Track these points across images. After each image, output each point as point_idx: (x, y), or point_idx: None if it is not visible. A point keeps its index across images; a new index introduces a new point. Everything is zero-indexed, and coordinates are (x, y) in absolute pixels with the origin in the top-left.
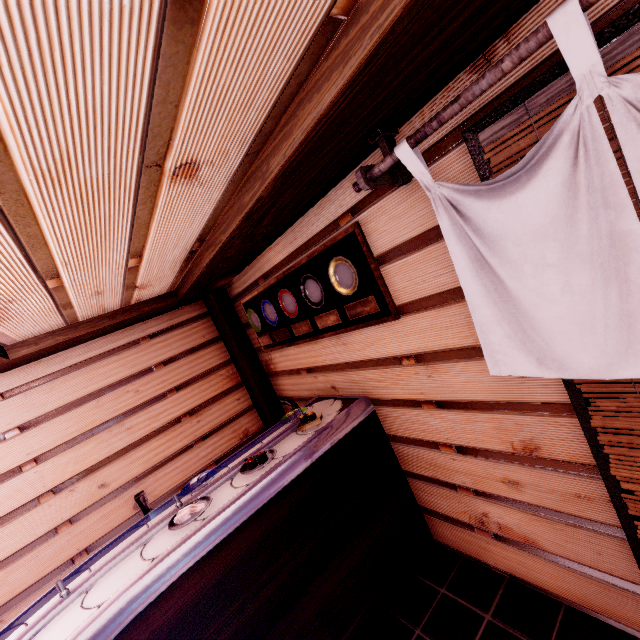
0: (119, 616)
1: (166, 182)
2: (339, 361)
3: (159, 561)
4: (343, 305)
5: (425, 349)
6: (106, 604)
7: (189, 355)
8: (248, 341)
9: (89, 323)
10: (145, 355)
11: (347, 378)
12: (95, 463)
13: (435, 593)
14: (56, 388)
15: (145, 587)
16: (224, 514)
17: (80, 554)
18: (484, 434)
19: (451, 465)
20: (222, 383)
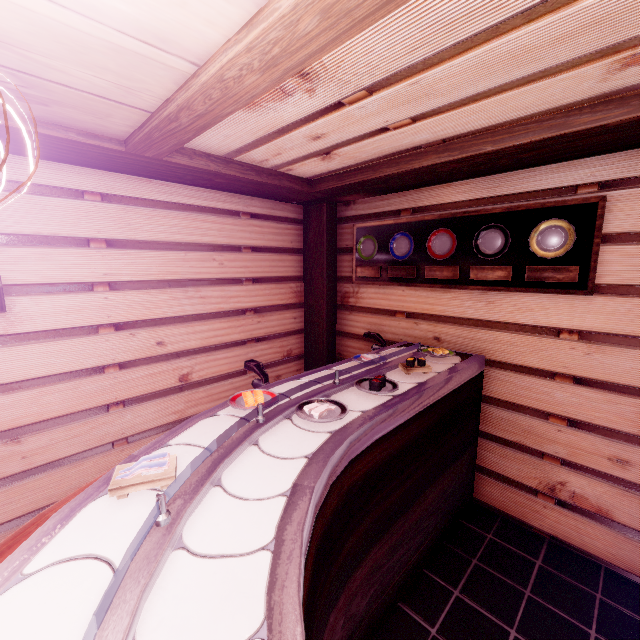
0: (345, 454)
1: (617, 57)
2: (467, 316)
3: (366, 420)
4: (522, 265)
5: (602, 330)
6: (333, 439)
7: (274, 253)
8: (335, 266)
9: (239, 166)
10: (240, 231)
11: (466, 334)
12: (162, 317)
13: (483, 536)
14: (154, 219)
15: (359, 438)
16: (406, 402)
17: (117, 404)
18: (619, 416)
19: (552, 435)
20: (289, 295)
